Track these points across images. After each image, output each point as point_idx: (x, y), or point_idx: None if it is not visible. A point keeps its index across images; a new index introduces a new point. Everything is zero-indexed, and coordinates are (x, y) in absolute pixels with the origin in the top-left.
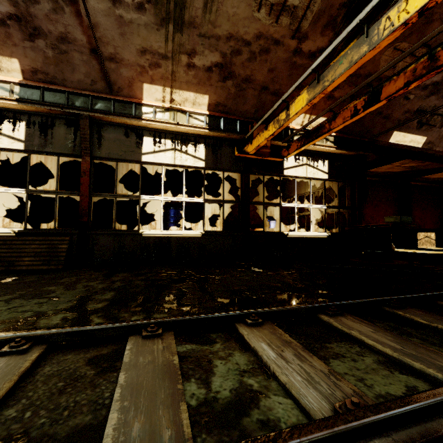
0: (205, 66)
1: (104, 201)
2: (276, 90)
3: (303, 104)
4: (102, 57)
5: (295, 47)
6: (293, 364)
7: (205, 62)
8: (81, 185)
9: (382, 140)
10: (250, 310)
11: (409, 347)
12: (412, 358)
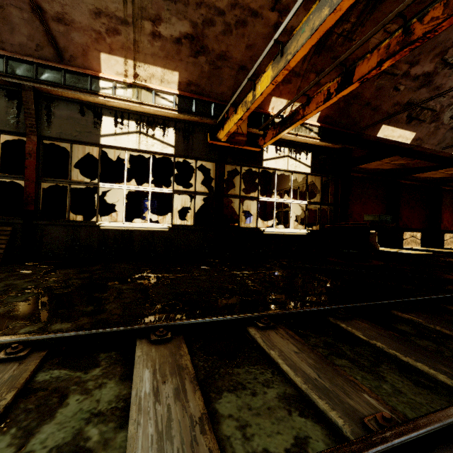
0: (173, 36)
1: (72, 188)
2: (256, 71)
3: (268, 82)
4: (40, 14)
5: (275, 21)
6: (161, 405)
7: (173, 32)
8: (26, 168)
9: (370, 133)
10: (161, 323)
11: (326, 375)
12: (320, 394)
